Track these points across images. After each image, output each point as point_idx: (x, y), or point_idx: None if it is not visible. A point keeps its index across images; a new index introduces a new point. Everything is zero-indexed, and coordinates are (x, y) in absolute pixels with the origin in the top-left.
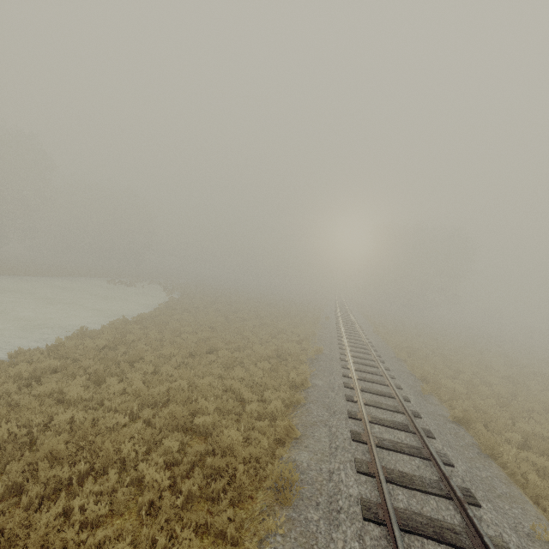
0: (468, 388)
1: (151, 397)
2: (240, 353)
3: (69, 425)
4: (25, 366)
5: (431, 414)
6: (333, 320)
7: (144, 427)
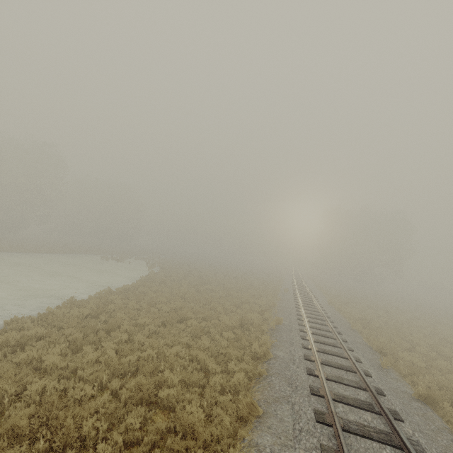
0: (427, 361)
1: (121, 367)
2: (207, 323)
3: (39, 395)
4: (13, 334)
5: (395, 391)
6: (291, 292)
7: (110, 399)
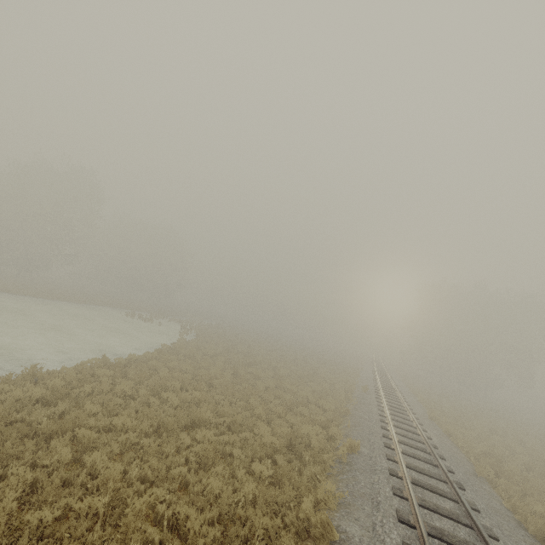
0: None
1: (4, 542)
2: (232, 437)
3: None
4: None
5: None
6: (372, 391)
7: None
